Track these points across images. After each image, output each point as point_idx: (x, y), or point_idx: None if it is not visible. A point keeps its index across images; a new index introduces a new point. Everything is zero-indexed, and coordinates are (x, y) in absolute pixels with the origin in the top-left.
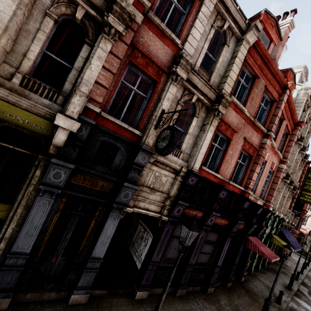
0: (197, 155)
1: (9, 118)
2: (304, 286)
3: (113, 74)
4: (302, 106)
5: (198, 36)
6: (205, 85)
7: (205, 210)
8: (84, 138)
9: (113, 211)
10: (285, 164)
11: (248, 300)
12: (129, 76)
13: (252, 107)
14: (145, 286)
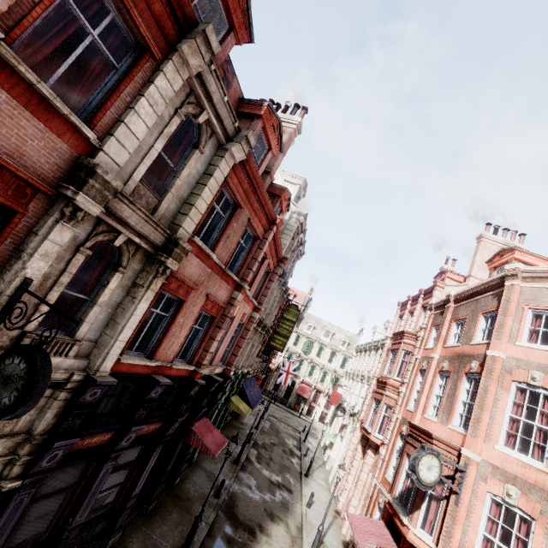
0: (111, 344)
1: None
2: (254, 449)
3: None
4: (291, 236)
5: (143, 131)
6: (146, 221)
7: (119, 427)
8: None
9: None
10: (260, 312)
11: (177, 517)
12: None
13: (226, 249)
14: None
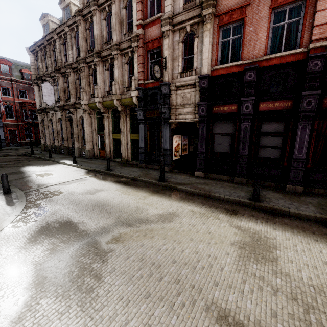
0: (202, 63)
1: (127, 103)
2: None
3: (142, 63)
4: None
5: None
6: (188, 13)
7: (236, 101)
8: (142, 96)
9: (164, 124)
10: None
11: None
12: (153, 57)
13: None
14: (200, 169)
